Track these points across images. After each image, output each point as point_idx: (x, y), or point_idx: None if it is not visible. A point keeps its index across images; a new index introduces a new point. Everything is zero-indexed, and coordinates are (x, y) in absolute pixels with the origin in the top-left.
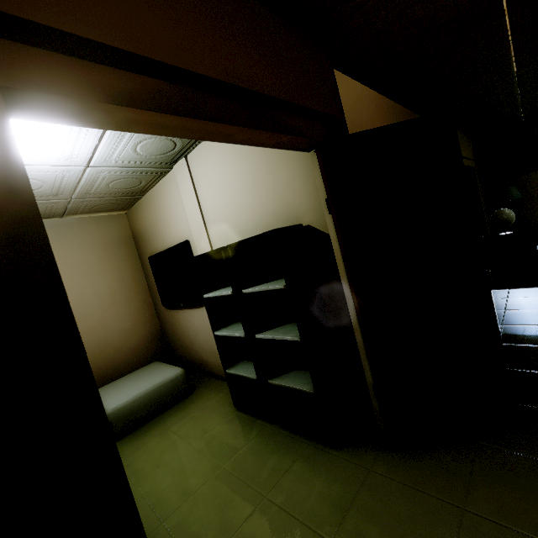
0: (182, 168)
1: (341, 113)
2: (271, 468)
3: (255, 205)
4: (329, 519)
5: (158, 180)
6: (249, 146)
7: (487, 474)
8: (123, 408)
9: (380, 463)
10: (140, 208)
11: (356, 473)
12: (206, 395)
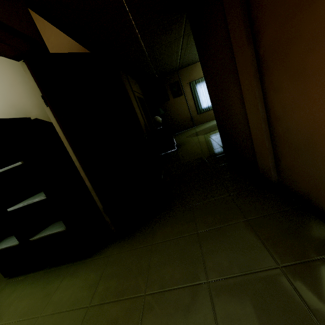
0: None
1: (41, 39)
2: (44, 296)
3: None
4: (87, 296)
5: None
6: None
7: (160, 225)
8: None
9: (115, 249)
10: None
11: (103, 261)
12: None
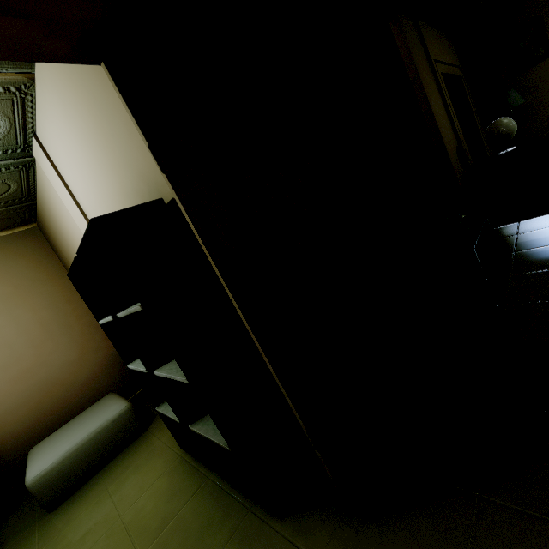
0: (39, 152)
1: None
2: None
3: (115, 184)
4: None
5: (32, 176)
6: (71, 92)
7: None
8: (50, 472)
9: (333, 548)
10: (42, 216)
11: None
12: (161, 429)
